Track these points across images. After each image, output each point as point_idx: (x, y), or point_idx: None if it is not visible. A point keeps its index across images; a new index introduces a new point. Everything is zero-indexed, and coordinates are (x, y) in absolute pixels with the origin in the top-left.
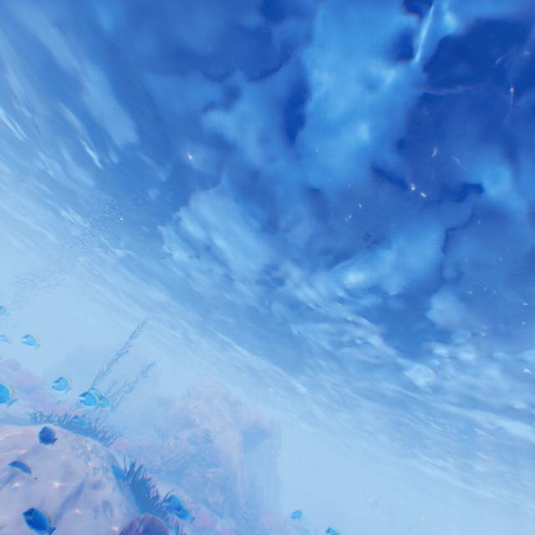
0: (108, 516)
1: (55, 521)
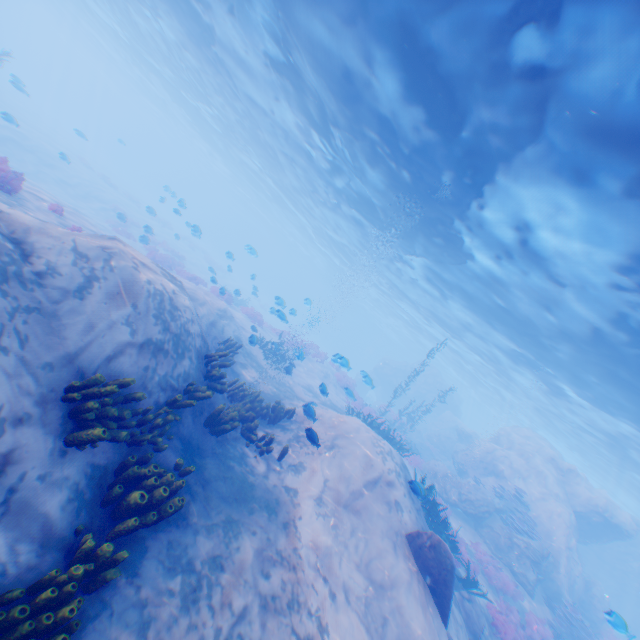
0: (397, 514)
1: (358, 494)
